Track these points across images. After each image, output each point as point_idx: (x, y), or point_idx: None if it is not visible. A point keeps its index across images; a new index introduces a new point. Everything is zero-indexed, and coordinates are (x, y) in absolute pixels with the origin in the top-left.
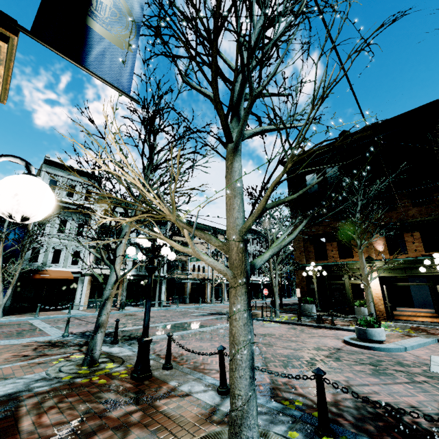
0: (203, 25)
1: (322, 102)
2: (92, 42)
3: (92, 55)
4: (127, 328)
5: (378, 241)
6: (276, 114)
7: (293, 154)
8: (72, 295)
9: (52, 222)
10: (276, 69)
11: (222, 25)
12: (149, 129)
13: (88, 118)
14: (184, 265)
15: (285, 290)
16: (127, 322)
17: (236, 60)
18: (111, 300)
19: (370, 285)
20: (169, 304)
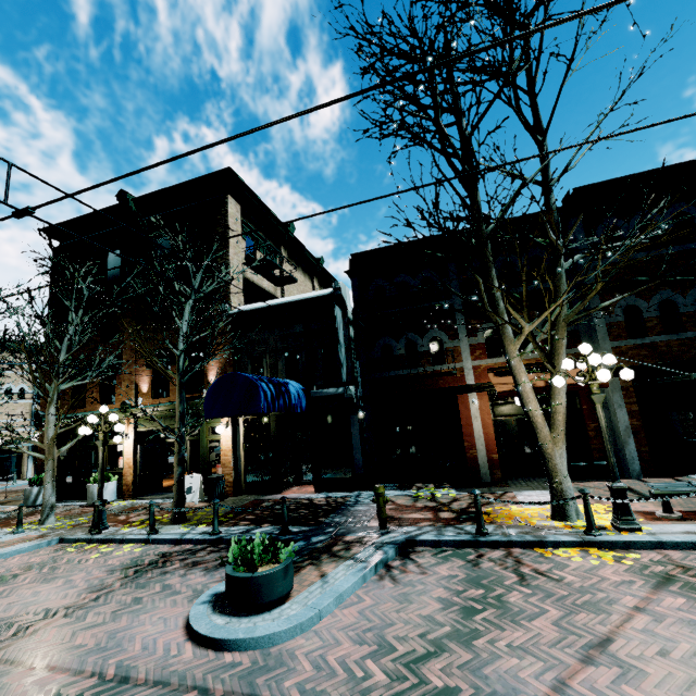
0: None
1: None
2: None
3: None
4: None
5: (145, 376)
6: None
7: None
8: None
9: None
10: None
11: None
12: None
13: None
14: None
15: None
16: None
17: None
18: None
19: (124, 446)
20: None
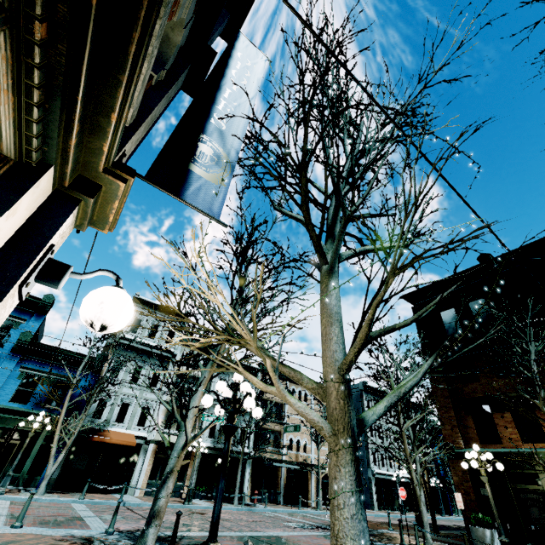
0: (292, 159)
1: (416, 210)
2: (191, 180)
3: (190, 190)
4: (191, 534)
5: None
6: (367, 227)
7: (394, 267)
8: (129, 471)
9: (127, 368)
10: (369, 189)
11: (310, 157)
12: (241, 261)
13: (182, 251)
14: (278, 438)
15: (440, 499)
16: (192, 522)
17: (326, 184)
18: (175, 475)
19: None
20: (254, 502)
